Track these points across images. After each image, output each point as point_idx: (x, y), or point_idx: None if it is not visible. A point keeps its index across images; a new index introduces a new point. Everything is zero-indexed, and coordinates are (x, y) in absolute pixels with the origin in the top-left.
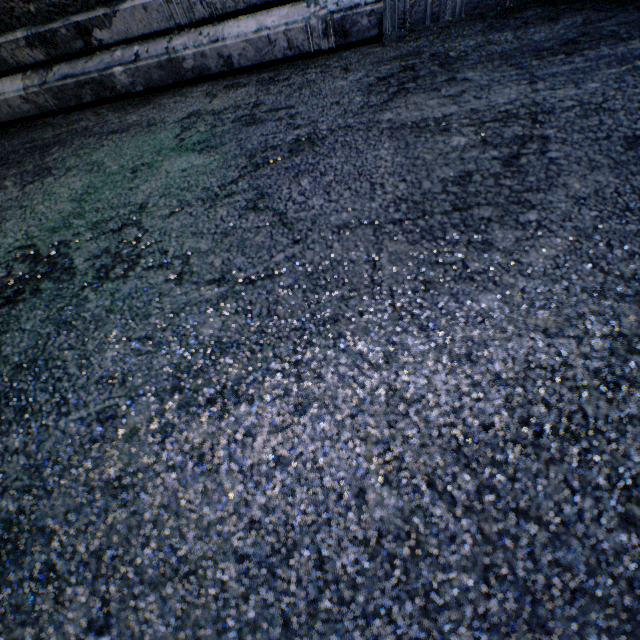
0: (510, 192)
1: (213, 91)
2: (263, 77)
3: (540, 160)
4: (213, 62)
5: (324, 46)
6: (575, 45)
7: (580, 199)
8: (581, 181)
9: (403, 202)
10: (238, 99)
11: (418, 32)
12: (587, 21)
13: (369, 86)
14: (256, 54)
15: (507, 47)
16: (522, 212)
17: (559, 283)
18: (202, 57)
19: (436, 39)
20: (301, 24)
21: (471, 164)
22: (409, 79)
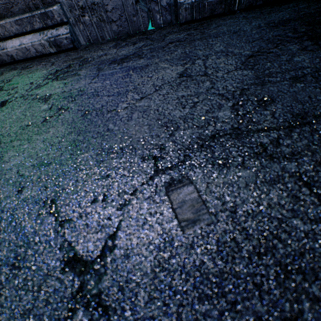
0: (32, 134)
1: (4, 71)
2: (26, 65)
3: (55, 119)
4: (6, 58)
5: (52, 51)
6: (126, 59)
7: (46, 139)
8: (55, 130)
9: (0, 136)
10: (7, 77)
11: (93, 45)
12: (143, 46)
13: (50, 74)
14: (23, 54)
15: (108, 57)
16: (26, 144)
17: (2, 176)
18: (0, 56)
19: (94, 50)
20: (38, 42)
21: (36, 119)
22: (64, 72)
